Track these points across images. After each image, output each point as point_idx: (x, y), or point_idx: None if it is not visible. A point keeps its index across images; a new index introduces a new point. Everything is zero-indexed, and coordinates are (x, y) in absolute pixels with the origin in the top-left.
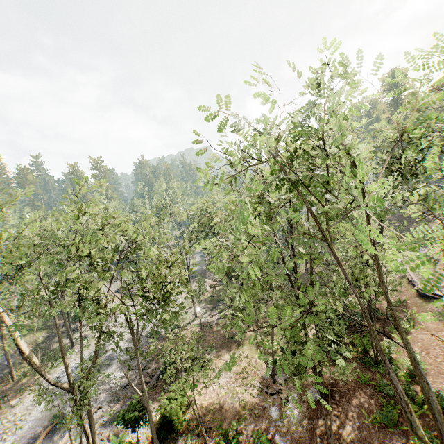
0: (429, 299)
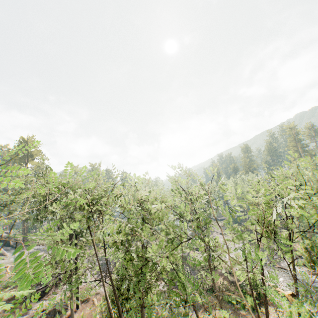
0: None
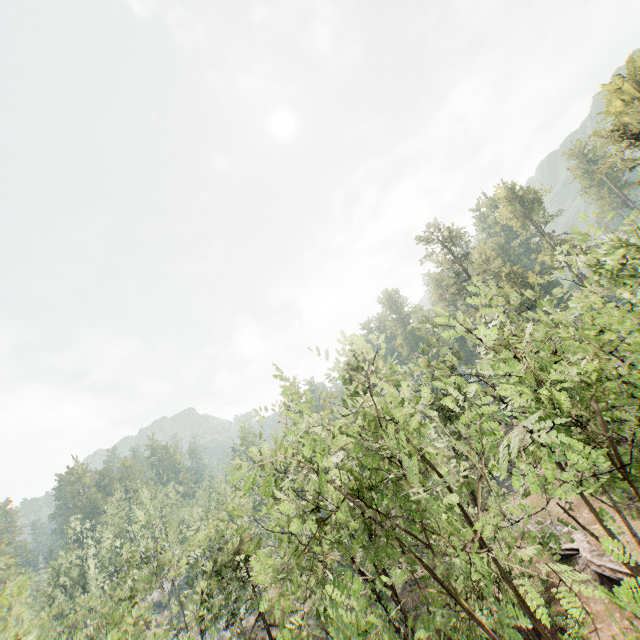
0: (569, 560)
